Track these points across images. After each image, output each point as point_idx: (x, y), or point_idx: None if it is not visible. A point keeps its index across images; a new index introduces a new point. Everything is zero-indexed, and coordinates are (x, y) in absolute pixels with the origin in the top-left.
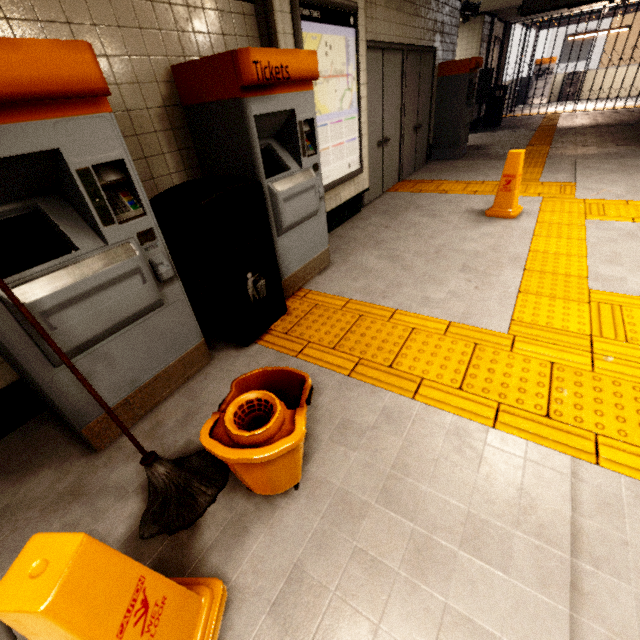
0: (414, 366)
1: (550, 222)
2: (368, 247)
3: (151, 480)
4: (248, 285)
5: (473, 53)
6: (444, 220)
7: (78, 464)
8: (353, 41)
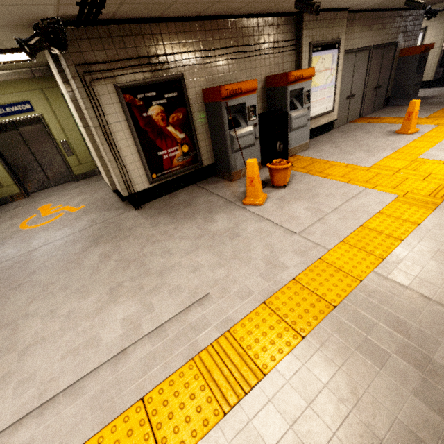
0: (328, 172)
1: (428, 136)
2: (328, 144)
3: None
4: (277, 145)
5: (441, 34)
6: (372, 135)
7: (228, 183)
8: (336, 54)
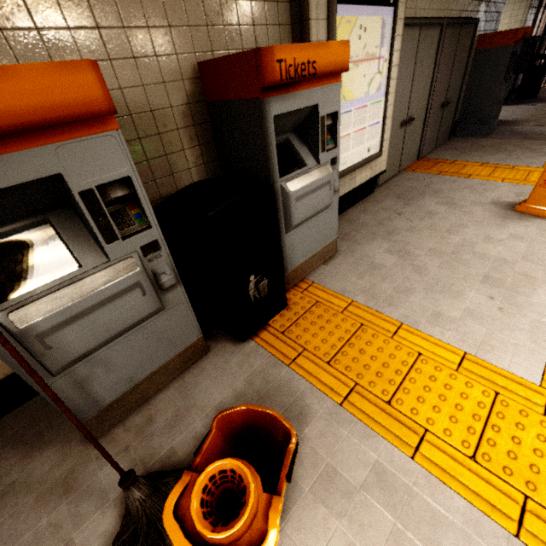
0: (417, 409)
1: None
2: (378, 237)
3: (127, 502)
4: (250, 286)
5: (518, 20)
6: (465, 212)
7: (76, 450)
8: (390, 20)
